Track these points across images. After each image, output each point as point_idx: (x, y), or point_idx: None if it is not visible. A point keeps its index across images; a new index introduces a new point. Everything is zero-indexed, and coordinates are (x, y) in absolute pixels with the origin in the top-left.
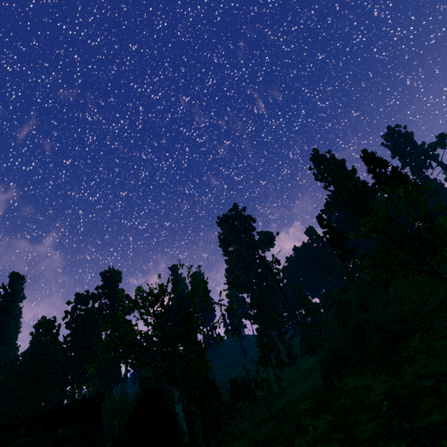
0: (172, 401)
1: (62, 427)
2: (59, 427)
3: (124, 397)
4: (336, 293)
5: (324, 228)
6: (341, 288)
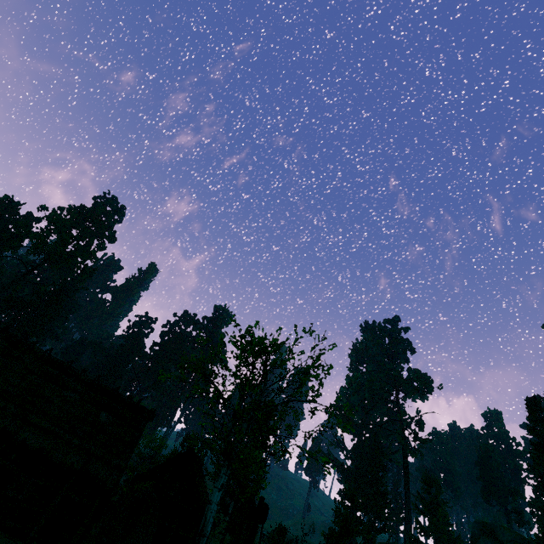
0: (204, 487)
1: (107, 412)
2: (105, 410)
3: (163, 443)
4: (509, 538)
5: (534, 423)
6: (524, 537)
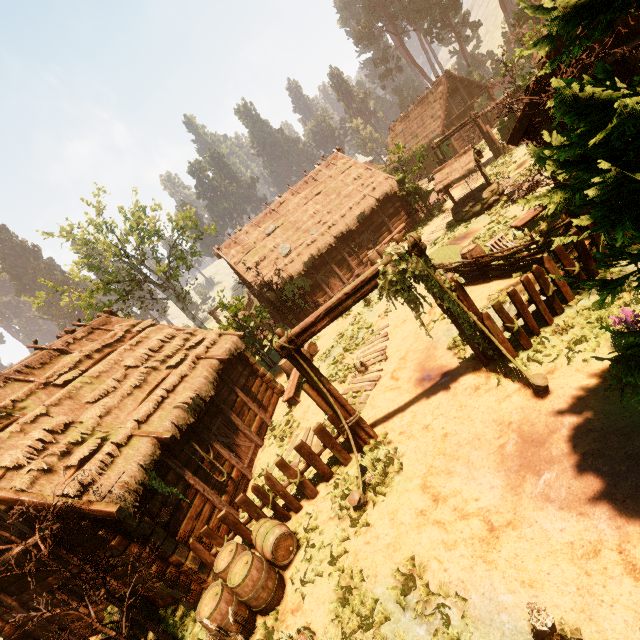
0: None
1: None
2: None
3: None
4: None
5: None
6: None
